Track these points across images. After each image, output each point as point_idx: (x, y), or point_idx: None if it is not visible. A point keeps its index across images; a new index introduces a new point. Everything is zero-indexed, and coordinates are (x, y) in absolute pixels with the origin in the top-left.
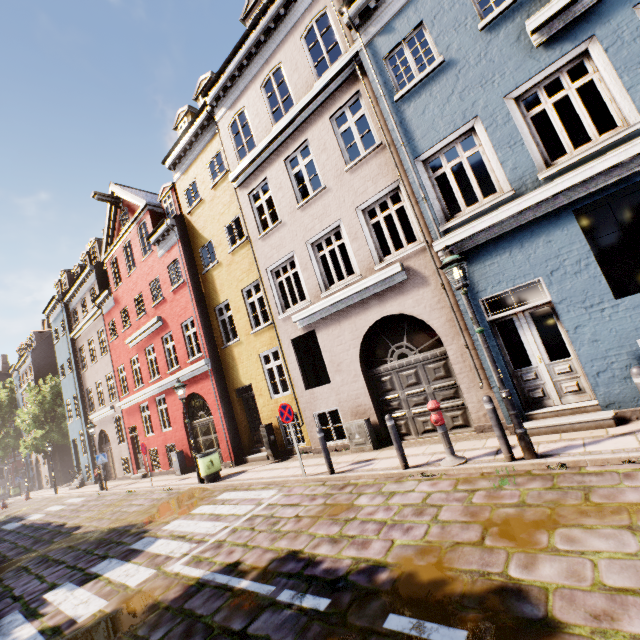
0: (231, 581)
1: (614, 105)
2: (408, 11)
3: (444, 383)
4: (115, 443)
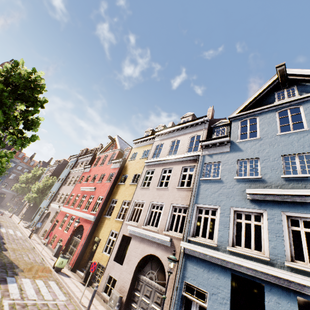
0: None
1: (263, 241)
2: (219, 155)
3: (157, 307)
4: (49, 220)
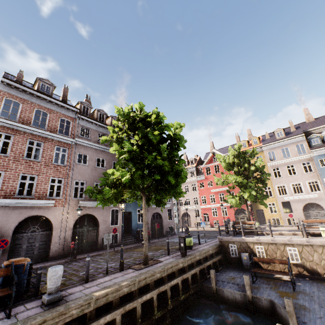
0: None
1: None
2: (324, 155)
3: (323, 217)
4: (193, 217)
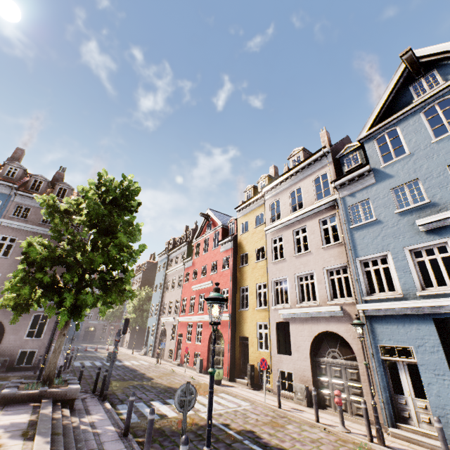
0: (226, 429)
1: None
2: (363, 191)
3: (355, 384)
4: (169, 338)
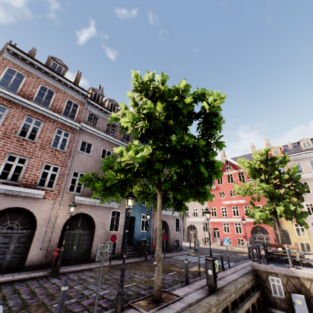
0: None
1: None
2: None
3: None
4: (200, 231)
